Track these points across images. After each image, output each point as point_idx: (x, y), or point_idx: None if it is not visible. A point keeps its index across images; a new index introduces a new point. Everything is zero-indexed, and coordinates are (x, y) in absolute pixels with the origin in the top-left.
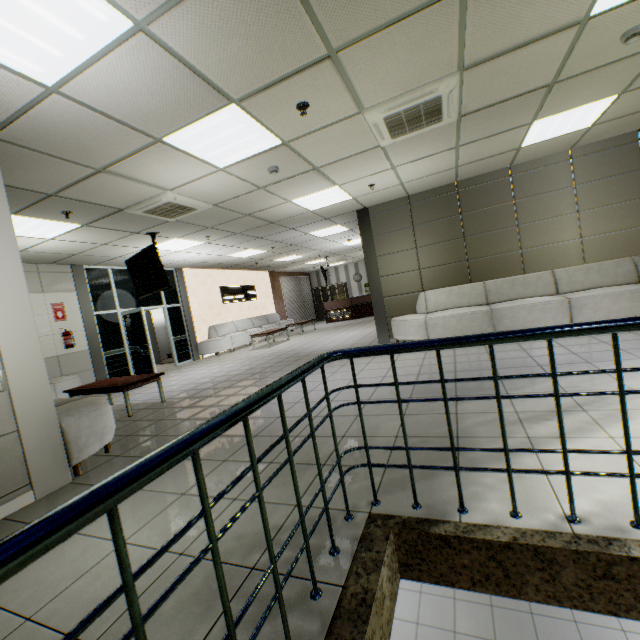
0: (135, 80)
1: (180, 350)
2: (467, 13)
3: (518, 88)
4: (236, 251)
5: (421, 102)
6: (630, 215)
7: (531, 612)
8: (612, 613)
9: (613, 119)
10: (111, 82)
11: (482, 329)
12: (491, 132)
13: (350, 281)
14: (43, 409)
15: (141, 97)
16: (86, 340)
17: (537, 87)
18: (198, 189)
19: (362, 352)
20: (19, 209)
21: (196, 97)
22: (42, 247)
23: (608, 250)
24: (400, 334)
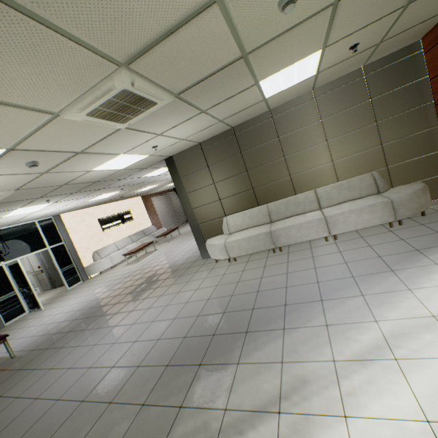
0: None
1: (69, 277)
2: (44, 16)
3: (211, 65)
4: (92, 198)
5: (111, 97)
6: (366, 138)
7: None
8: None
9: (333, 65)
10: None
11: (266, 247)
12: (224, 96)
13: None
14: None
15: None
16: None
17: (231, 60)
18: None
19: None
20: None
21: None
22: None
23: (354, 168)
24: (211, 255)
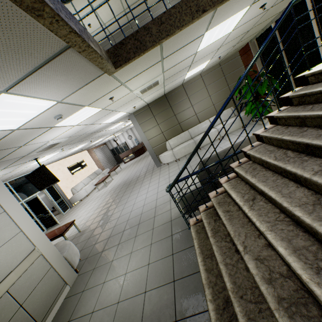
0: None
1: None
2: None
3: None
4: None
5: None
6: None
7: None
8: (167, 35)
9: None
10: None
11: None
12: None
13: None
14: None
15: None
16: None
17: None
18: None
19: None
20: None
21: None
22: None
23: None
24: None
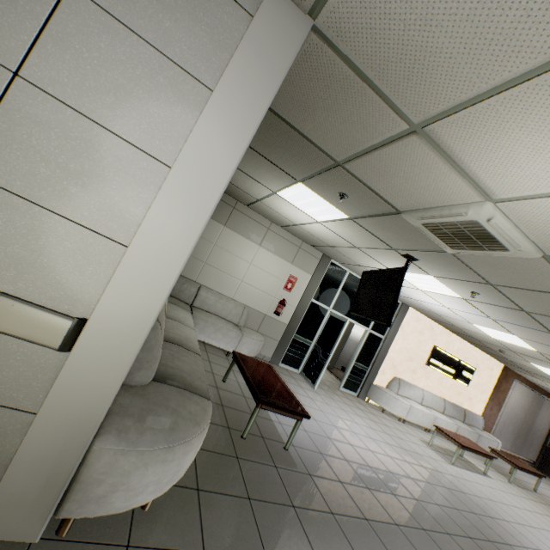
0: None
1: (352, 377)
2: None
3: None
4: (490, 326)
5: None
6: None
7: None
8: None
9: None
10: None
11: None
12: None
13: None
14: (87, 406)
15: None
16: (291, 316)
17: None
18: None
19: None
20: (307, 177)
21: None
22: (310, 227)
23: None
24: None
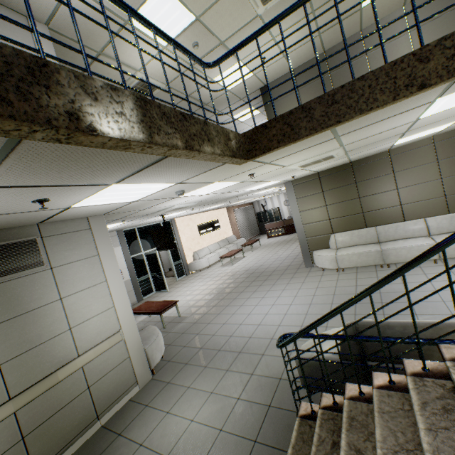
0: None
1: None
2: None
3: None
4: None
5: None
6: None
7: (381, 302)
8: (338, 122)
9: None
10: None
11: None
12: None
13: None
14: None
15: None
16: None
17: None
18: (154, 69)
19: (222, 56)
20: None
21: None
22: None
23: None
24: None
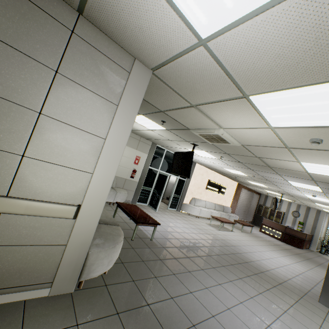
0: (274, 39)
1: (173, 202)
2: None
3: None
4: (230, 168)
5: None
6: None
7: None
8: None
9: None
10: (251, 39)
11: None
12: None
13: (288, 213)
14: (85, 237)
15: (264, 58)
16: (139, 177)
17: None
18: (241, 133)
19: None
20: (145, 113)
21: (318, 65)
22: (146, 131)
23: None
24: None
